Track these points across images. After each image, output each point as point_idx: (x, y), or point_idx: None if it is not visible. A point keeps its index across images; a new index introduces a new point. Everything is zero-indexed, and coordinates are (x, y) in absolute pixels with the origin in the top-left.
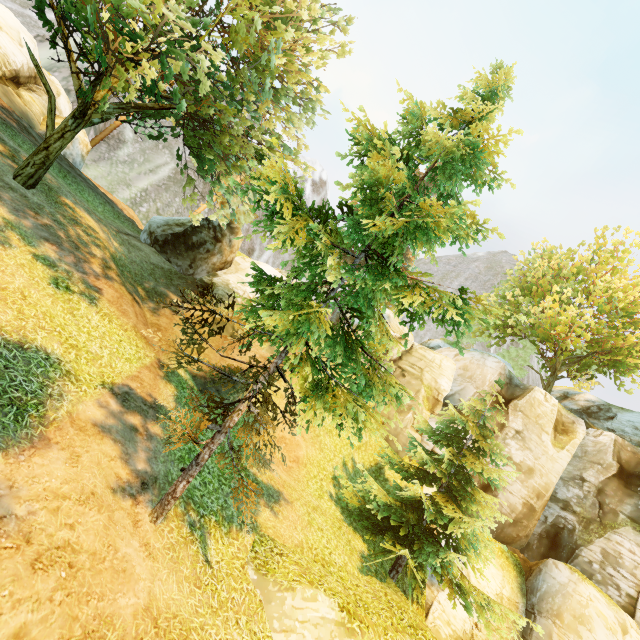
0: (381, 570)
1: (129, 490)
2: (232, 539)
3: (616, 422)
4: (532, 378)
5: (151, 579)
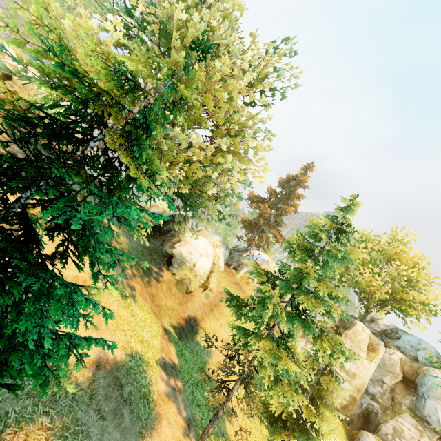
0: None
1: (186, 432)
2: None
3: (401, 341)
4: (351, 298)
5: None
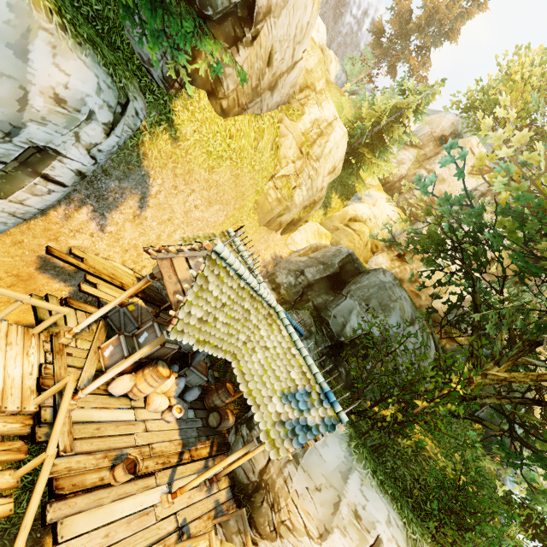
0: None
1: None
2: None
3: None
4: None
5: None
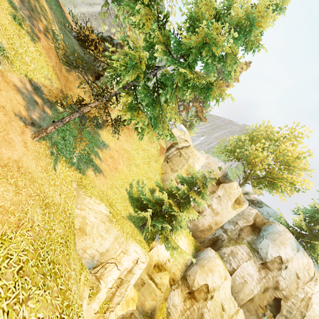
0: (137, 223)
1: (24, 120)
2: (70, 170)
3: (261, 209)
4: None
5: (23, 154)
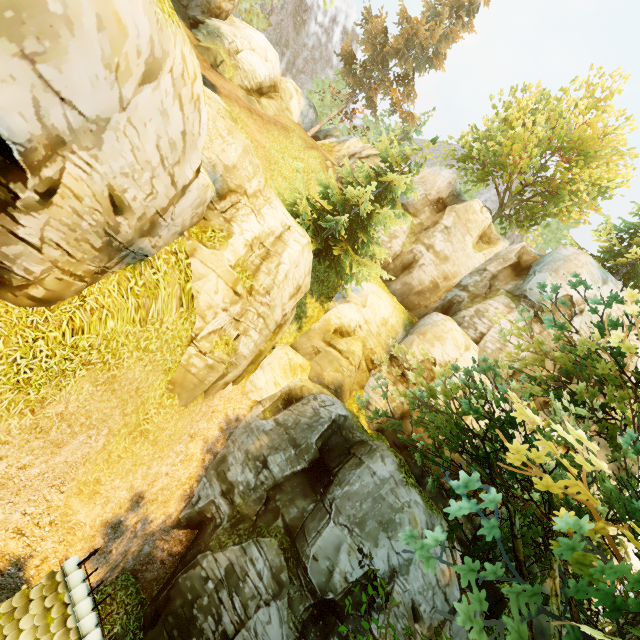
0: None
1: None
2: None
3: None
4: None
5: None
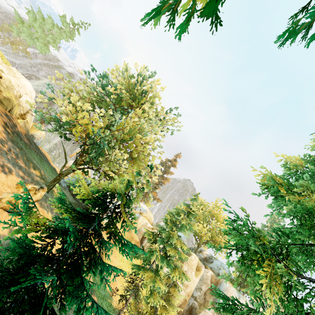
0: None
1: None
2: None
3: (213, 264)
4: (191, 235)
5: None
